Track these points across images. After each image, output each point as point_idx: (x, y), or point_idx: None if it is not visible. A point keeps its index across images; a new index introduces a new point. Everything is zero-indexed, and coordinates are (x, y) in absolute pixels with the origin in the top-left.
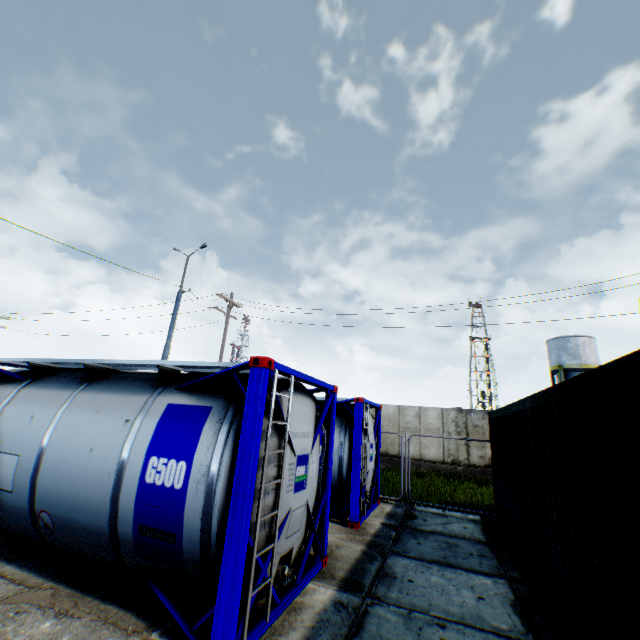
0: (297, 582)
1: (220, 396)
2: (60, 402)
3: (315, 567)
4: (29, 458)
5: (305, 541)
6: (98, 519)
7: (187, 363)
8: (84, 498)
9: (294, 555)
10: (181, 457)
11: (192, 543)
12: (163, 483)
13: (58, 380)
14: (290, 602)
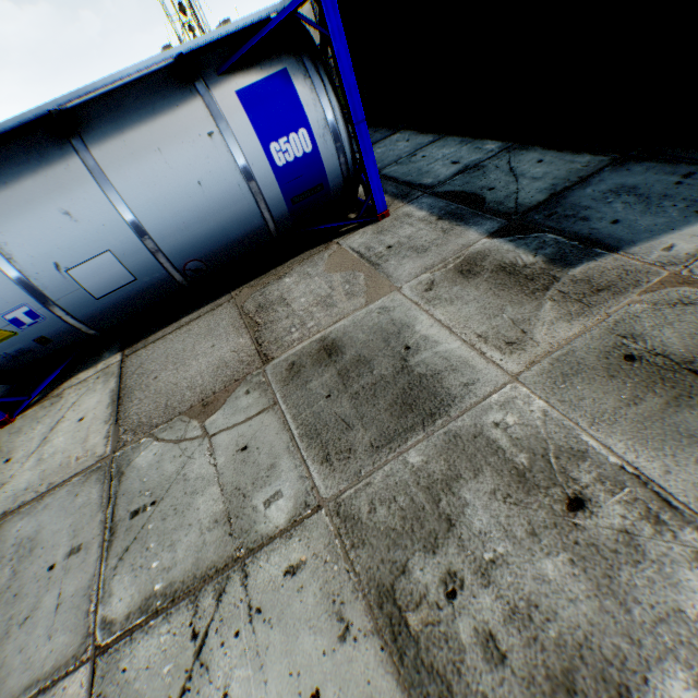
0: None
1: (280, 56)
2: (81, 177)
3: None
4: (125, 244)
5: None
6: (251, 224)
7: (227, 30)
8: (227, 221)
9: None
10: (297, 128)
11: (336, 179)
12: (295, 157)
13: (8, 166)
14: None
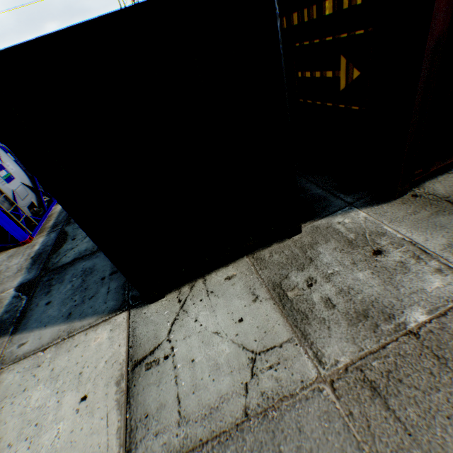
0: (46, 210)
1: None
2: None
3: (54, 202)
4: None
5: (39, 197)
6: None
7: None
8: None
9: (37, 204)
10: None
11: None
12: None
13: None
14: (48, 217)
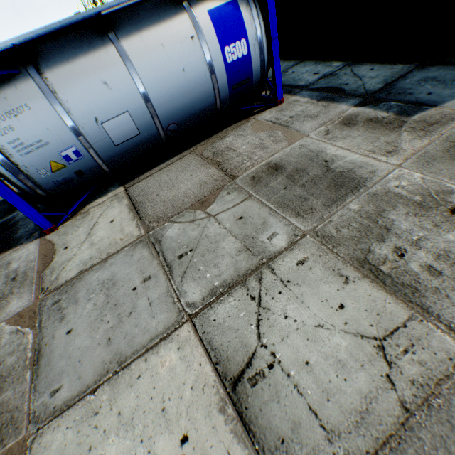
0: None
1: None
2: (114, 60)
3: None
4: (137, 107)
5: None
6: (208, 101)
7: None
8: (196, 98)
9: None
10: (241, 39)
11: (257, 76)
12: (238, 58)
13: (69, 49)
14: None
